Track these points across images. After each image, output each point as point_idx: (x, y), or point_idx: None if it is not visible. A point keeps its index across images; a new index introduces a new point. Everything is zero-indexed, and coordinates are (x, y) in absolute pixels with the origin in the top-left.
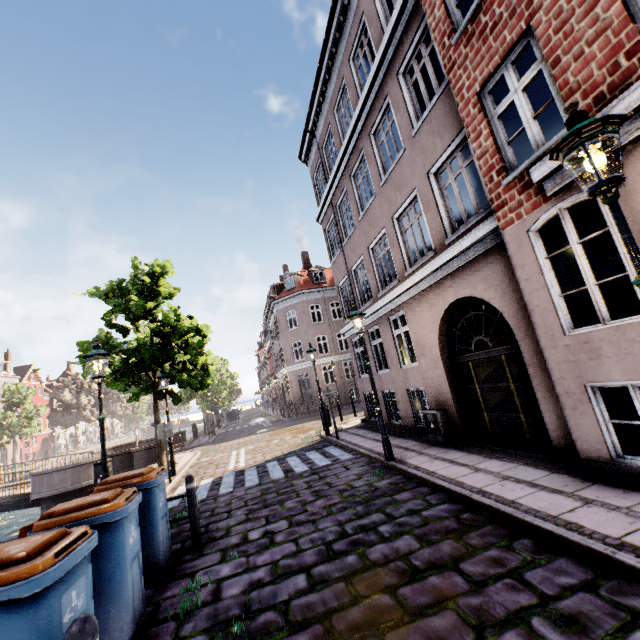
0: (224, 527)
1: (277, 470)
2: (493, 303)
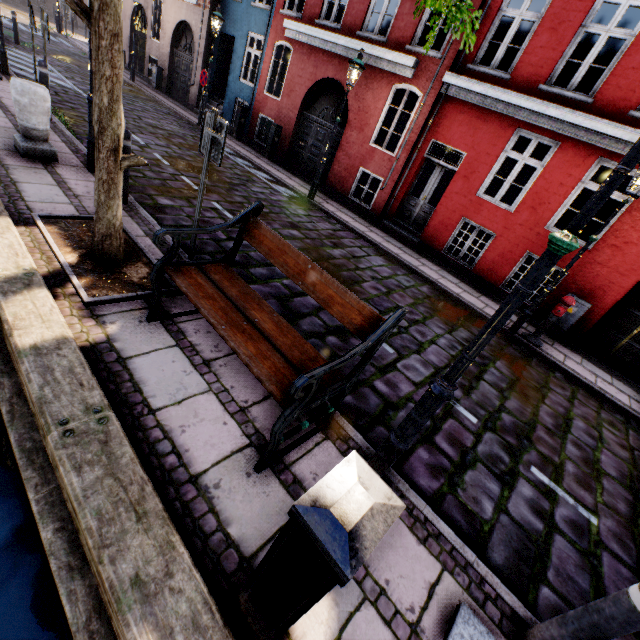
0: (7, 29)
1: (24, 28)
2: (147, 16)
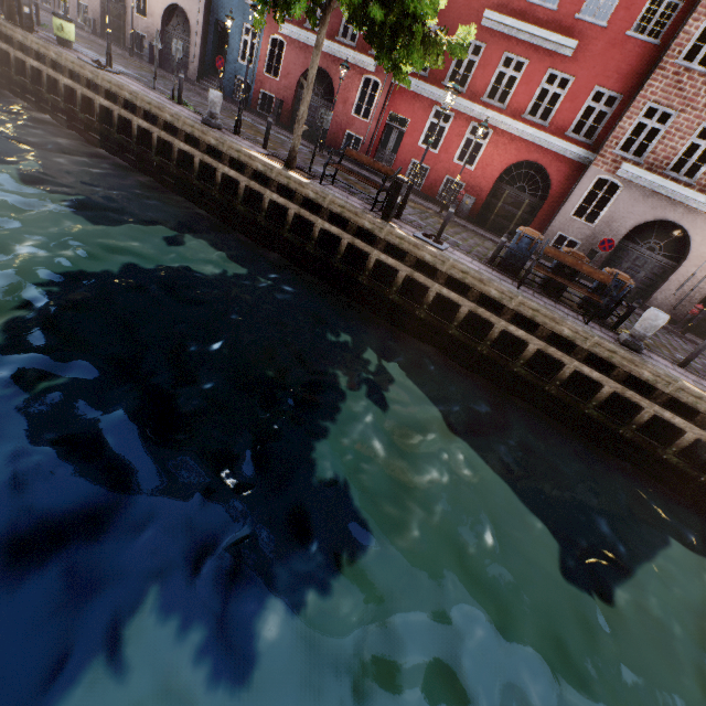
0: None
1: None
2: None
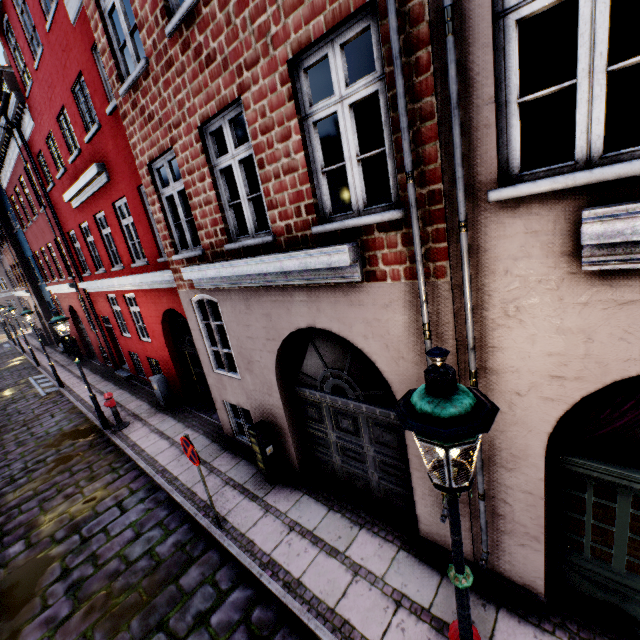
0: None
1: None
2: None
